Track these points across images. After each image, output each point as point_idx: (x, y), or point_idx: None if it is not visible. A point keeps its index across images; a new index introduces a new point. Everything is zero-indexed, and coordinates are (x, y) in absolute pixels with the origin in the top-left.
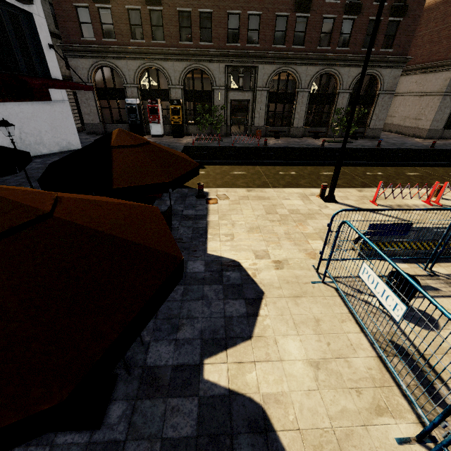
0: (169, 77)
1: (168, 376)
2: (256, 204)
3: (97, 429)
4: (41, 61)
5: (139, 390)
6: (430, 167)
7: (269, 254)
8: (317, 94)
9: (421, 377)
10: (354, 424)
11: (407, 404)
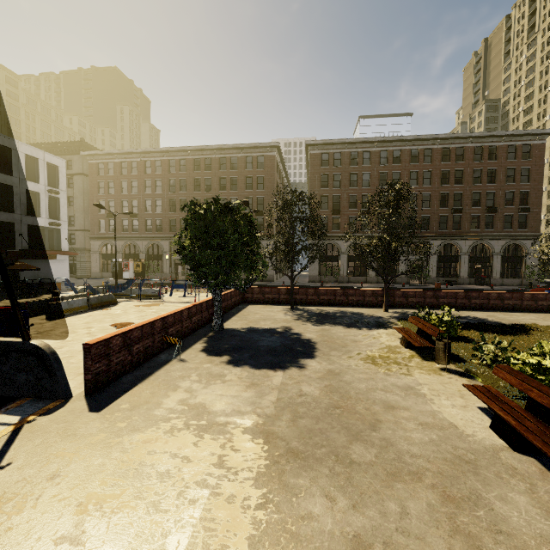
0: (139, 248)
1: None
2: None
3: None
4: (59, 244)
5: None
6: None
7: None
8: None
9: None
10: None
11: None
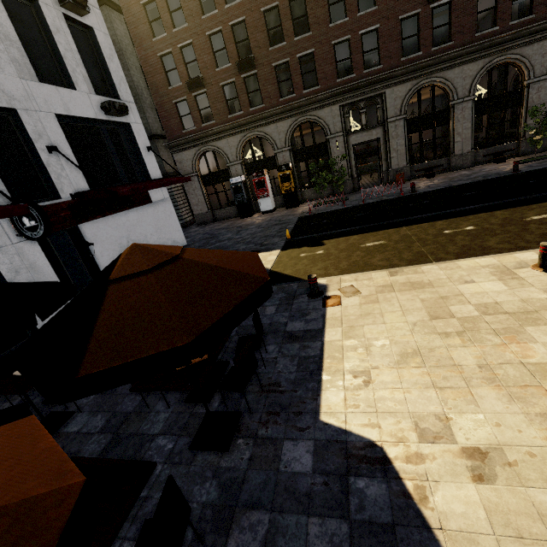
0: (273, 142)
1: None
2: (408, 298)
3: None
4: (141, 166)
5: None
6: None
7: (451, 428)
8: (487, 98)
9: None
10: None
11: None
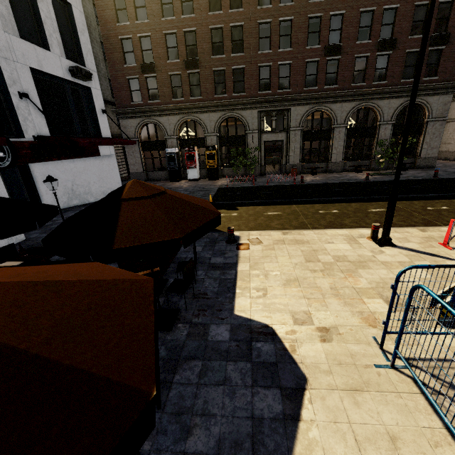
0: (205, 127)
1: None
2: (294, 249)
3: None
4: (94, 124)
5: None
6: None
7: (312, 318)
8: (355, 128)
9: None
10: None
11: None
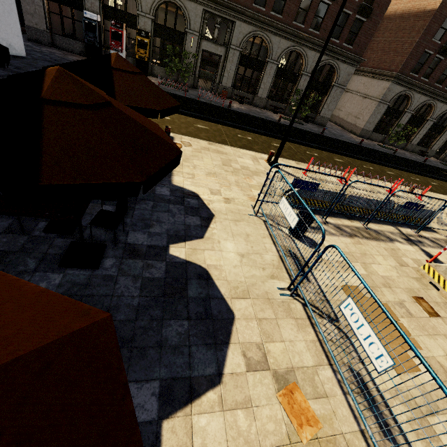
0: (139, 1)
1: (144, 250)
2: (215, 156)
3: (96, 269)
4: None
5: (124, 254)
6: (352, 158)
7: (221, 193)
8: (284, 69)
9: (300, 267)
10: (257, 281)
11: (288, 276)
